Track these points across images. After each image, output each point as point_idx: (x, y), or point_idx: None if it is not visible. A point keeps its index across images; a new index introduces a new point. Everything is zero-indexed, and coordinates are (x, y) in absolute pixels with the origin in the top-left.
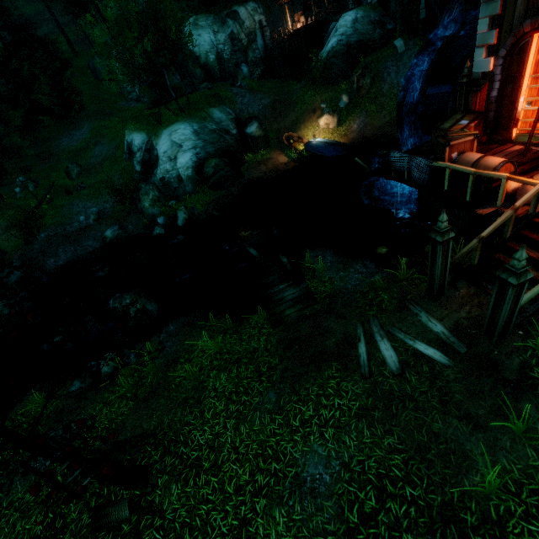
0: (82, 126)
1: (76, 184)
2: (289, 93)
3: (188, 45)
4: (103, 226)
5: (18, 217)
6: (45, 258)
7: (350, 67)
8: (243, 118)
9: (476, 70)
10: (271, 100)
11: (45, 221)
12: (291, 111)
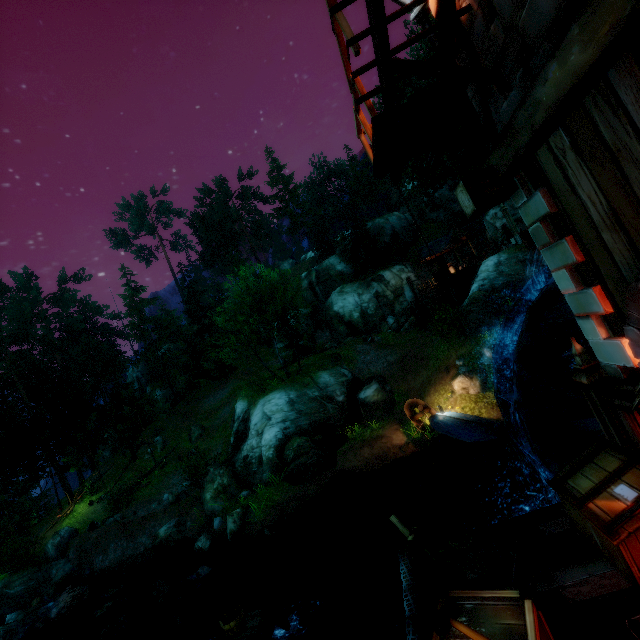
0: (228, 386)
1: (192, 447)
2: (423, 346)
3: (334, 308)
4: (166, 517)
5: (118, 487)
6: (96, 552)
7: (495, 313)
8: (363, 378)
9: (603, 359)
10: (399, 356)
11: (143, 491)
12: (423, 368)
